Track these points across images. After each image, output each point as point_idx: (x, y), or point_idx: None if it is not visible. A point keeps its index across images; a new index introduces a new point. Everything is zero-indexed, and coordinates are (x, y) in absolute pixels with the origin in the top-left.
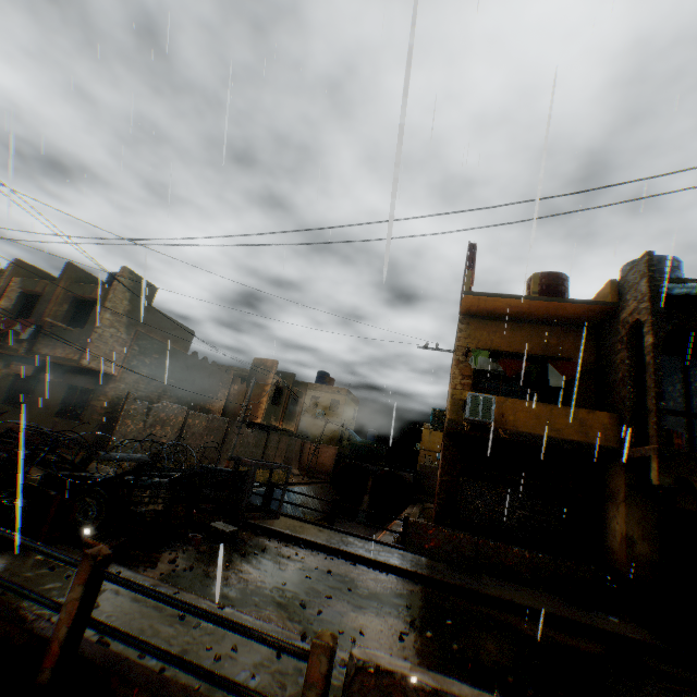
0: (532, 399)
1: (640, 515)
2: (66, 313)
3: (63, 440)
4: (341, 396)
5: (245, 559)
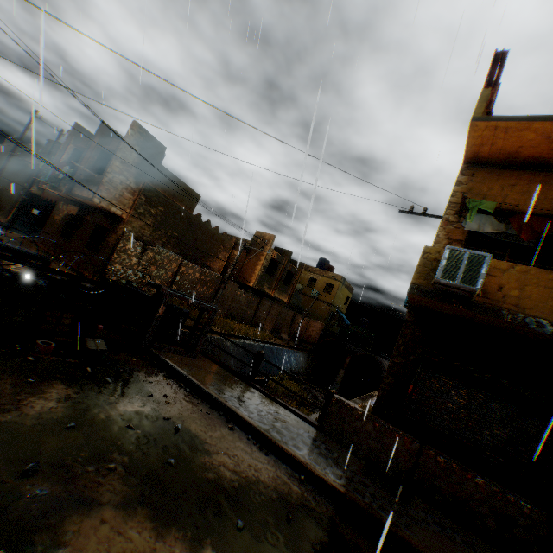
0: None
1: None
2: (95, 163)
3: None
4: (335, 282)
5: (79, 382)
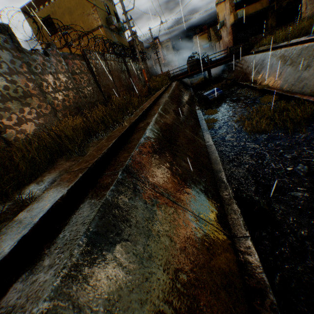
0: (249, 4)
1: (273, 19)
2: None
3: (192, 57)
4: (168, 43)
5: None
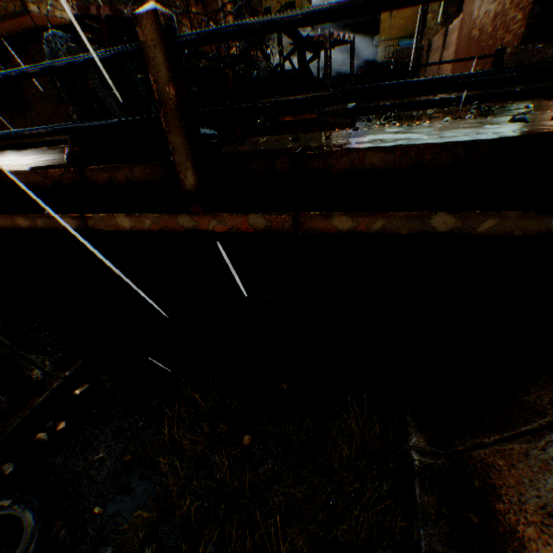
0: None
1: None
2: None
3: None
4: None
5: (391, 122)
